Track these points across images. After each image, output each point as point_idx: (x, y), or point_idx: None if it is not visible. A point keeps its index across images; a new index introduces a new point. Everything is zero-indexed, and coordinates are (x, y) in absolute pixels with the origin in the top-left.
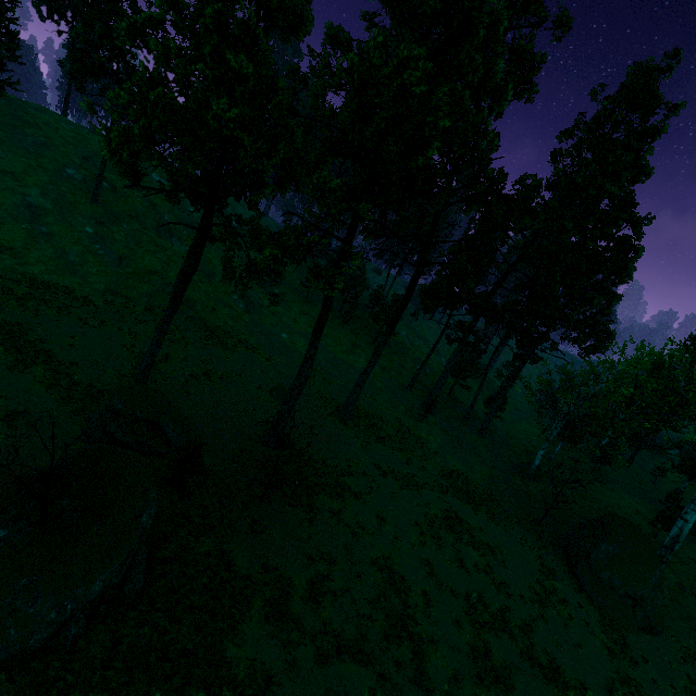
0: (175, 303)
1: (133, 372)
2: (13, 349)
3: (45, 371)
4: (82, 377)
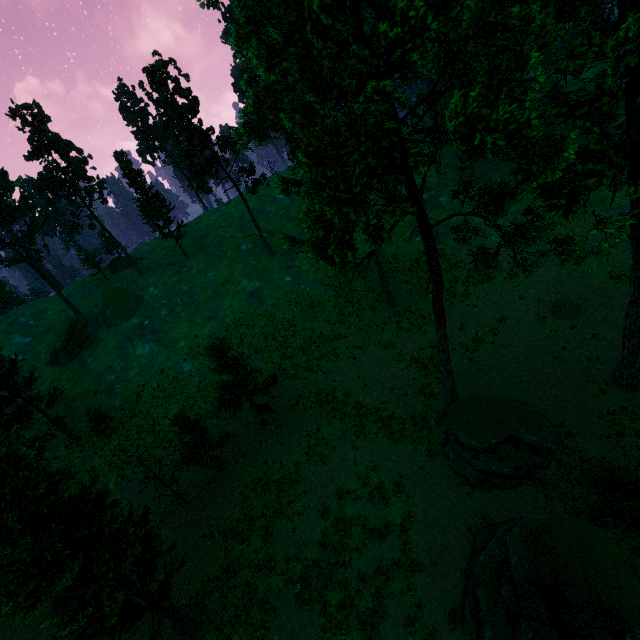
0: (442, 323)
1: (425, 382)
2: (342, 417)
3: (375, 424)
4: (399, 413)
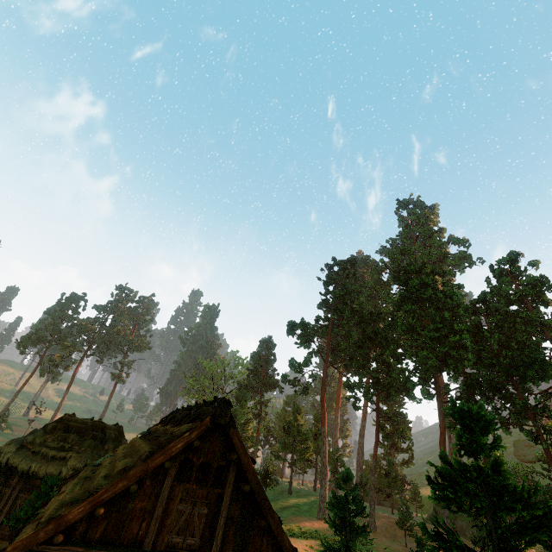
0: (23, 386)
1: None
2: None
3: None
4: None
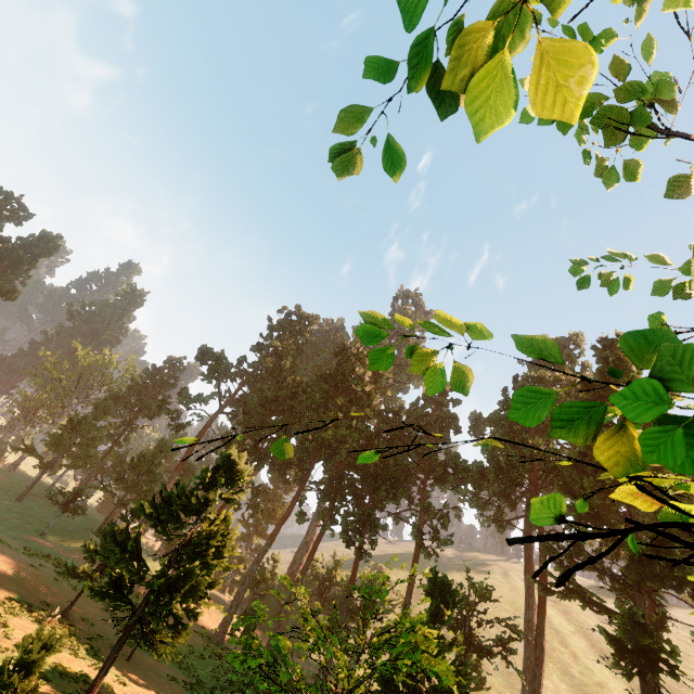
0: None
1: None
2: None
3: None
4: None
